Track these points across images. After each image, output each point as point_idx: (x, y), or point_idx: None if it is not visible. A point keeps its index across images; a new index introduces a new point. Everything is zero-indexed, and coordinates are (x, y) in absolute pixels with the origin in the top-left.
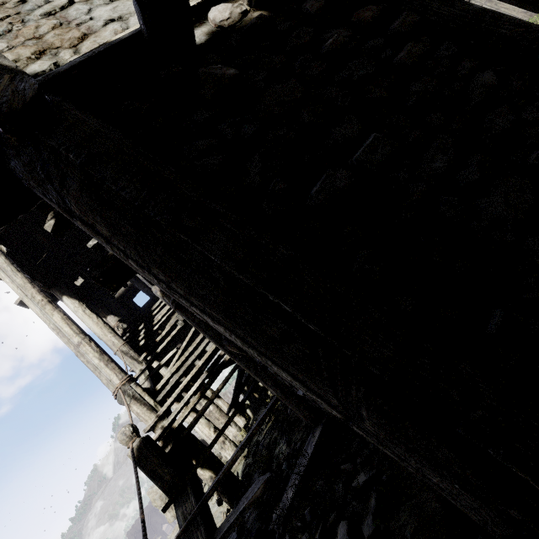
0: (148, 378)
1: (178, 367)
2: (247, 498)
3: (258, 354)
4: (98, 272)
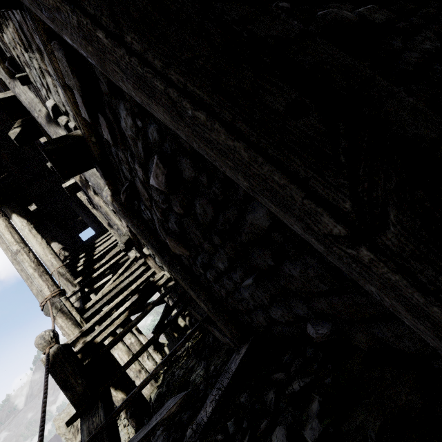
0: (79, 299)
1: (110, 290)
2: (160, 414)
3: (247, 146)
4: (53, 147)
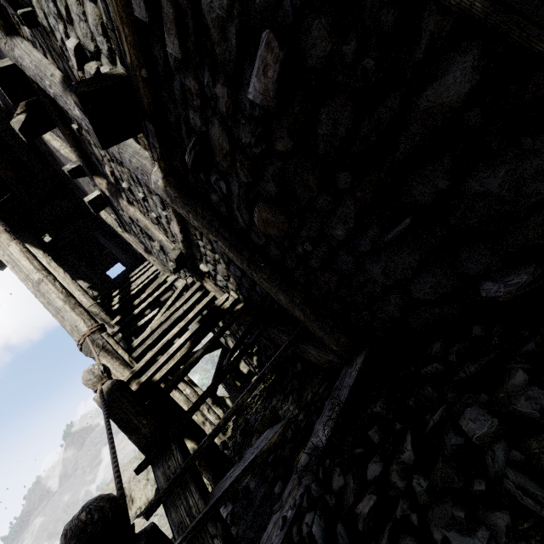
0: (121, 340)
1: (160, 324)
2: (257, 448)
3: None
4: (88, 89)
